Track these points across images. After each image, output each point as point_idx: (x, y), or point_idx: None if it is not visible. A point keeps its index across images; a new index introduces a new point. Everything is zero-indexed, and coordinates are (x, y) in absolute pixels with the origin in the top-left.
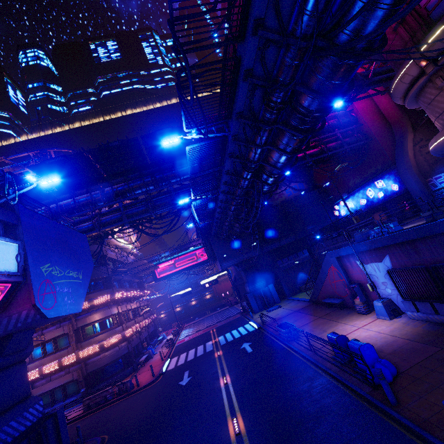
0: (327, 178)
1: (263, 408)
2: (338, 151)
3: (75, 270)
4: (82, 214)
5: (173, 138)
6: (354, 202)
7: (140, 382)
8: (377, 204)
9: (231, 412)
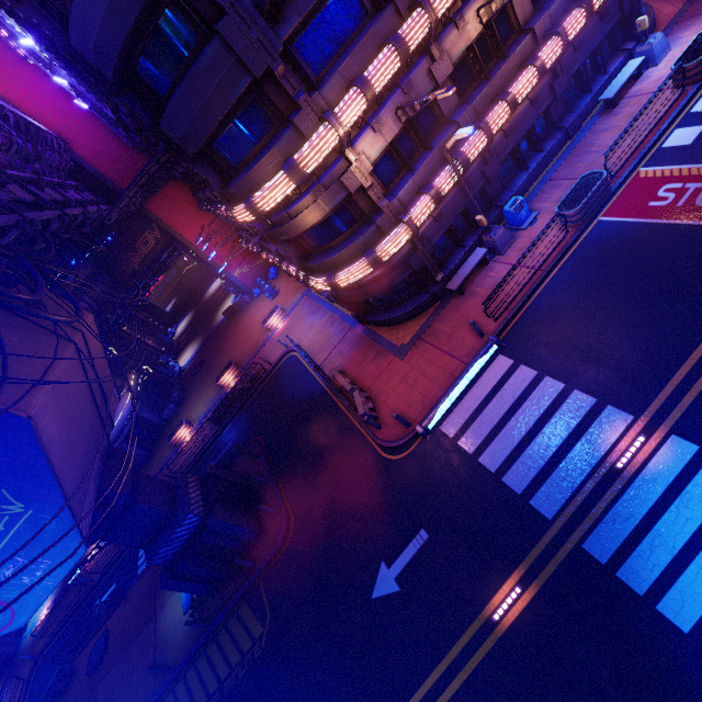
0: None
1: None
2: None
3: None
4: None
5: None
6: None
7: (393, 407)
8: None
9: None
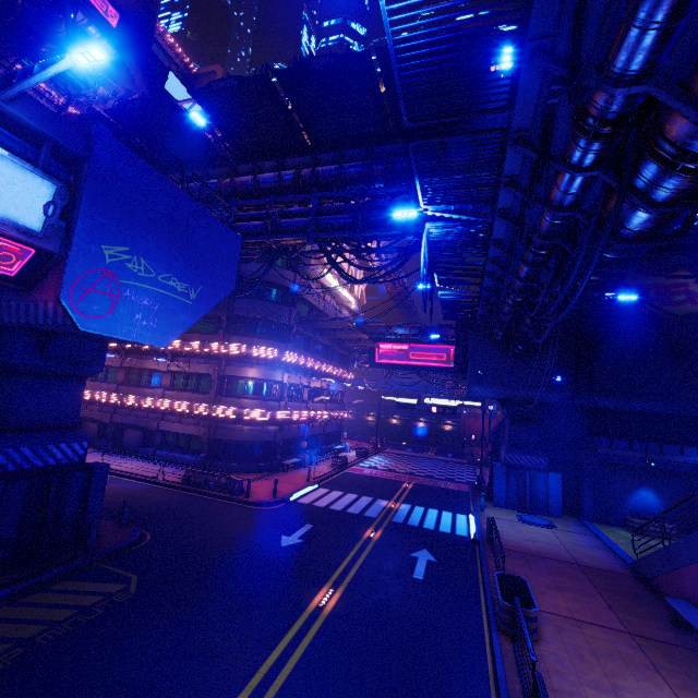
0: None
1: None
2: None
3: (185, 281)
4: (261, 206)
5: None
6: None
7: (256, 492)
8: None
9: (257, 688)
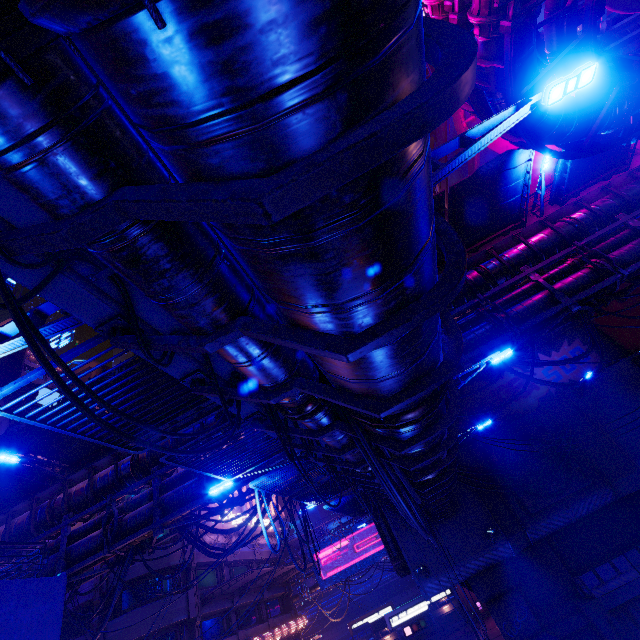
0: None
1: None
2: None
3: None
4: (103, 507)
5: None
6: None
7: None
8: None
9: None
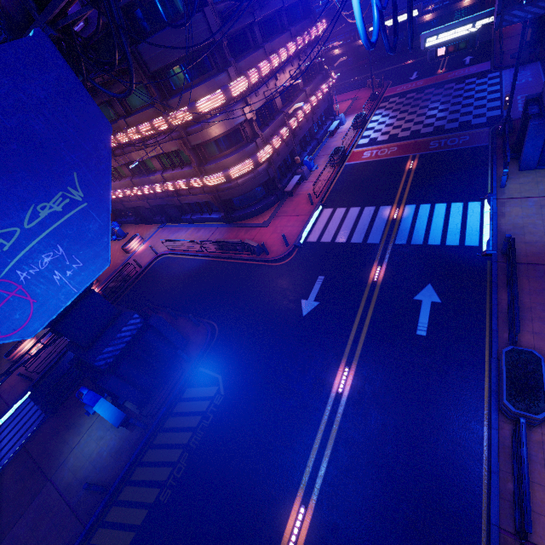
0: None
1: (341, 544)
2: None
3: (52, 193)
4: None
5: None
6: None
7: (272, 244)
8: None
9: (309, 482)
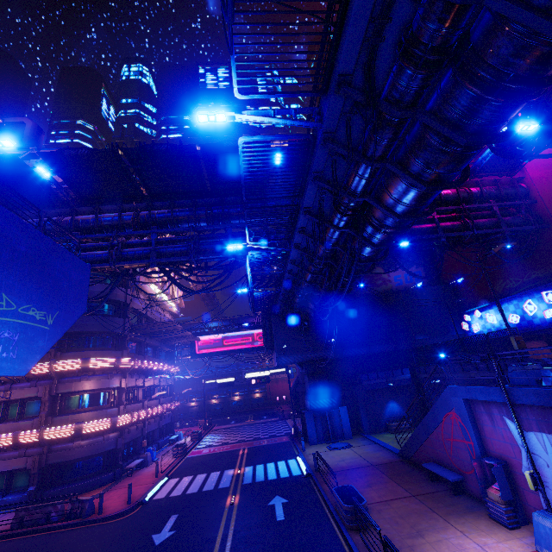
0: (459, 272)
1: None
2: (490, 232)
3: (43, 309)
4: (101, 238)
5: (216, 111)
6: (499, 317)
7: (107, 506)
8: (538, 327)
9: None
